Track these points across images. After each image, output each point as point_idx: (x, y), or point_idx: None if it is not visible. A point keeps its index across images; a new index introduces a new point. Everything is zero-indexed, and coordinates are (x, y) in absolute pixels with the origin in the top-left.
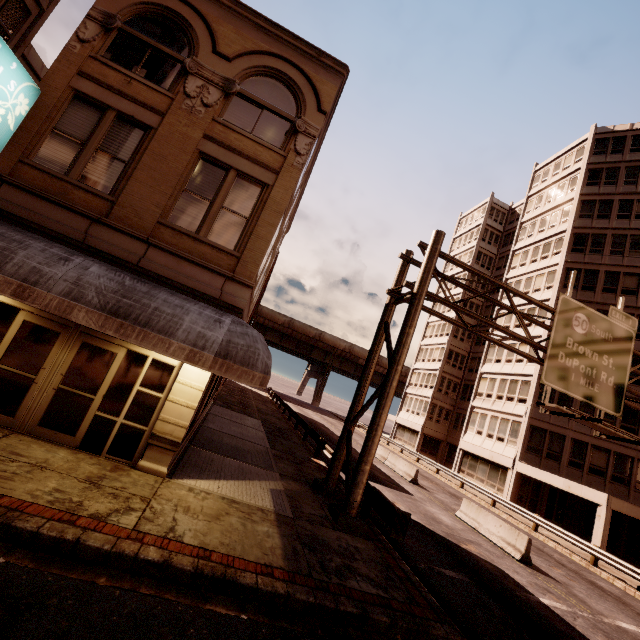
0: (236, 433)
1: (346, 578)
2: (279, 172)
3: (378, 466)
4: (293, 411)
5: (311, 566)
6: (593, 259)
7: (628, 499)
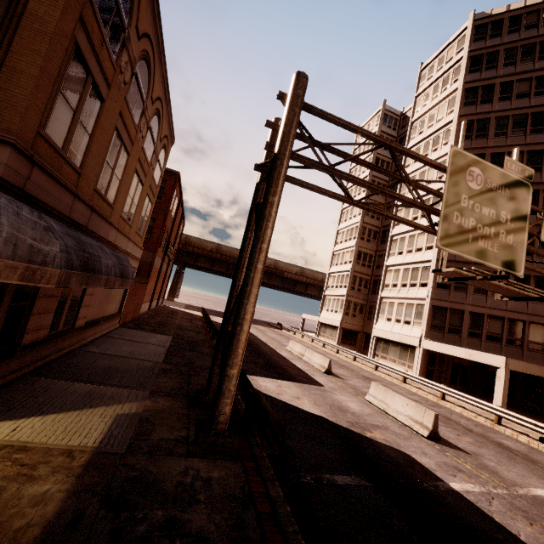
0: (124, 352)
1: None
2: None
3: (294, 363)
4: (213, 324)
5: None
6: (479, 144)
7: (522, 358)
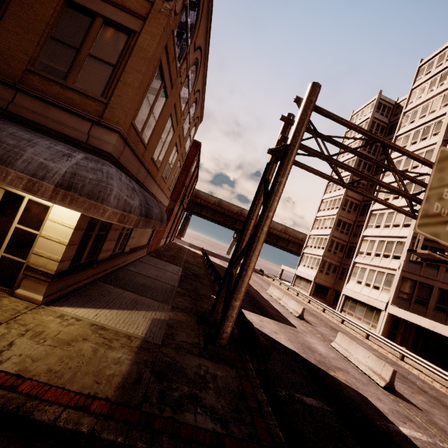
0: (152, 275)
1: (183, 410)
2: (146, 18)
3: (273, 304)
4: (211, 262)
5: (147, 396)
6: None
7: None
